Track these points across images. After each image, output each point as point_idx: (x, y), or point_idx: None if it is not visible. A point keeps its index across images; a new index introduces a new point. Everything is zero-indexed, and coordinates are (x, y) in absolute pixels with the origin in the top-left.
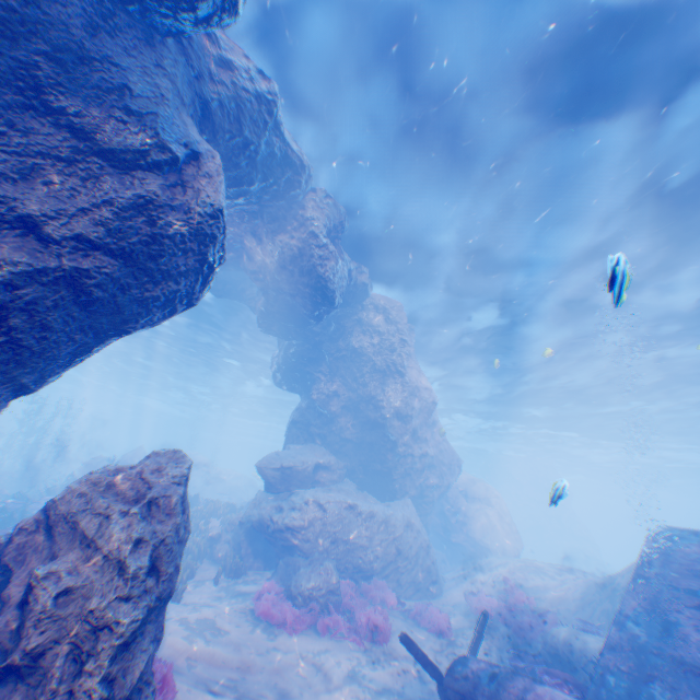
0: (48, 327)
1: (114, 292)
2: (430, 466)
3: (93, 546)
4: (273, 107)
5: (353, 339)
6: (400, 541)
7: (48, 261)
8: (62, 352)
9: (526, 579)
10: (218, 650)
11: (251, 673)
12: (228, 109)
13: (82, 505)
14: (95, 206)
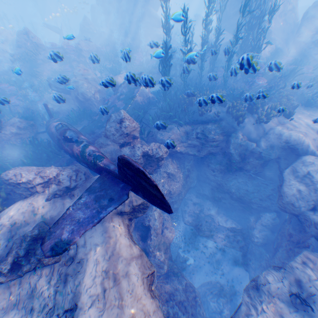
0: None
1: None
2: None
3: None
4: None
5: None
6: None
7: None
8: None
9: None
10: None
11: None
12: None
13: None
14: None
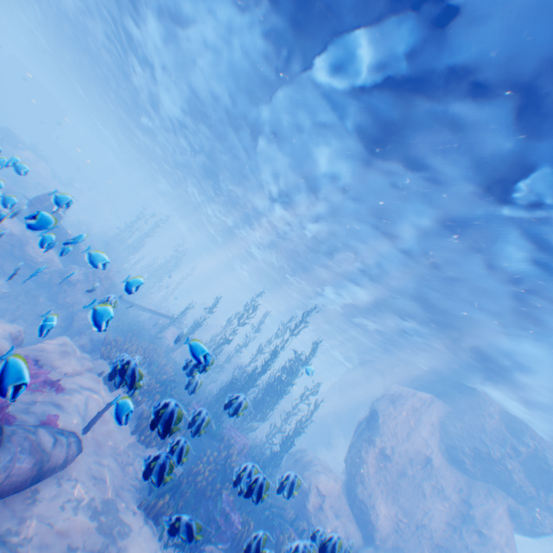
0: None
1: None
2: None
3: None
4: None
5: None
6: None
7: None
8: None
9: None
10: None
11: None
12: None
13: None
14: None
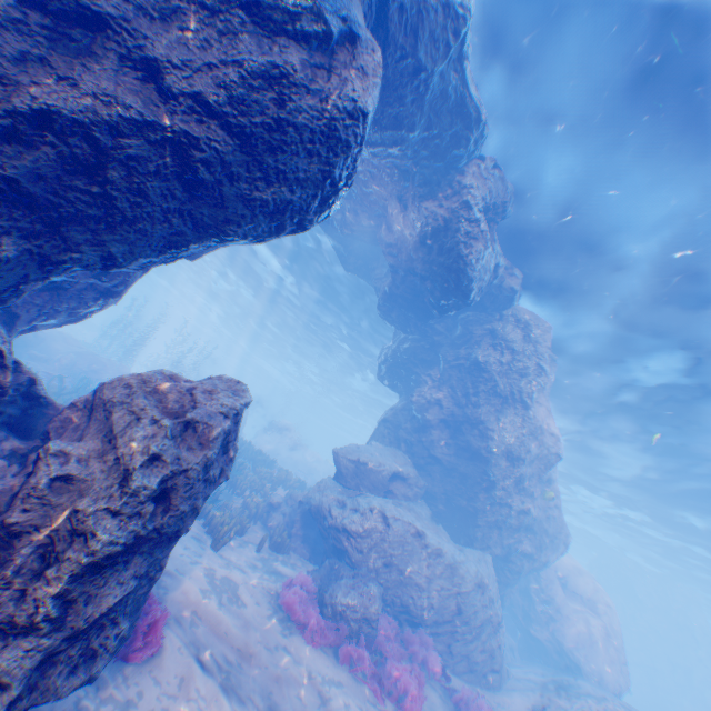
0: (145, 195)
1: (220, 178)
2: (528, 530)
3: (113, 443)
4: (463, 29)
5: (477, 349)
6: (465, 602)
7: (160, 117)
8: (156, 232)
9: None
10: (227, 620)
11: (248, 665)
12: (407, 19)
13: (123, 398)
14: (223, 64)
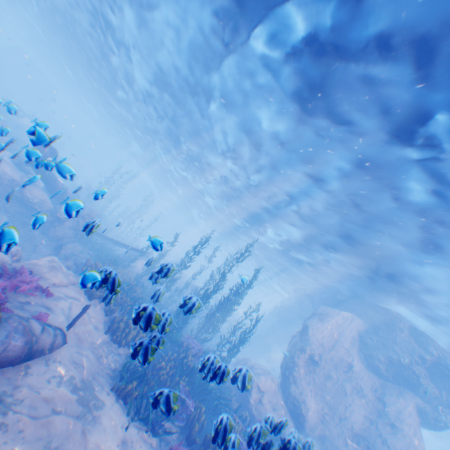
0: None
1: None
2: None
3: None
4: None
5: None
6: None
7: None
8: None
9: None
10: None
11: None
12: None
13: None
14: None
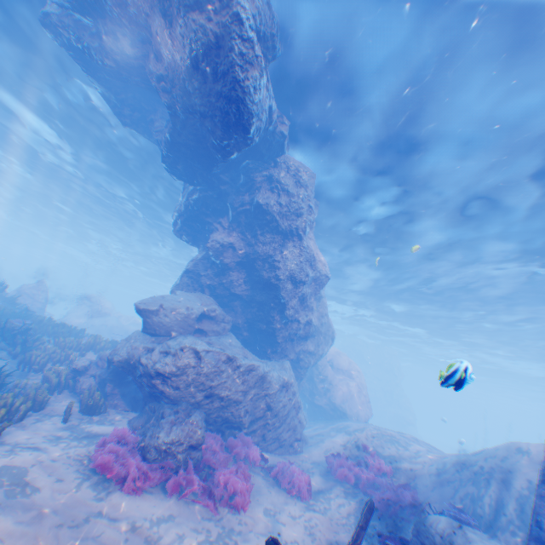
0: None
1: None
2: (310, 335)
3: None
4: None
5: (261, 195)
6: (274, 400)
7: None
8: None
9: (383, 447)
10: (2, 524)
11: None
12: None
13: None
14: None
